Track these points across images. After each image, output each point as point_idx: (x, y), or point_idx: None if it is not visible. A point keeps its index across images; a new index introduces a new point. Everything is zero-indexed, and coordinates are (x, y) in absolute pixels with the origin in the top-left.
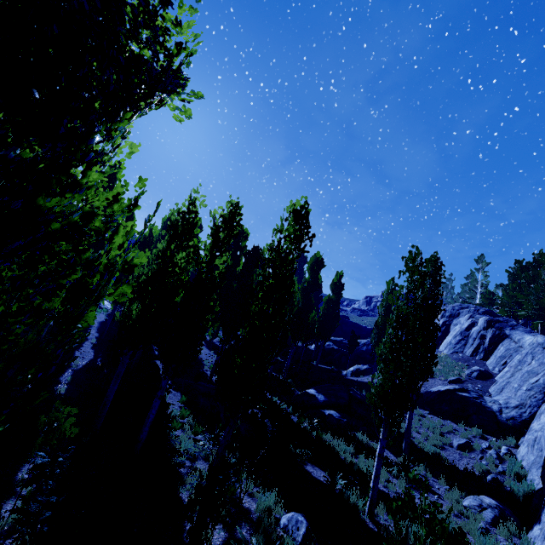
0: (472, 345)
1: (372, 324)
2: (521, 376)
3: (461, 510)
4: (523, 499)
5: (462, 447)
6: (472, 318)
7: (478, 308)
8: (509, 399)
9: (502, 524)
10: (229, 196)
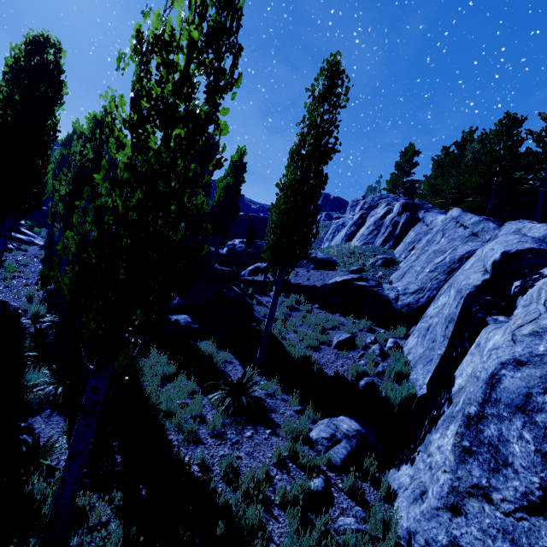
0: (383, 234)
1: None
2: (426, 257)
3: (297, 454)
4: (398, 409)
5: (342, 345)
6: (388, 206)
7: (397, 198)
8: (409, 285)
9: (359, 462)
10: None
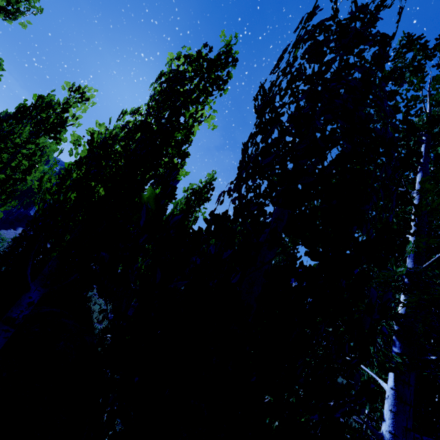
0: None
1: None
2: None
3: None
4: None
5: None
6: None
7: None
8: None
9: None
10: None
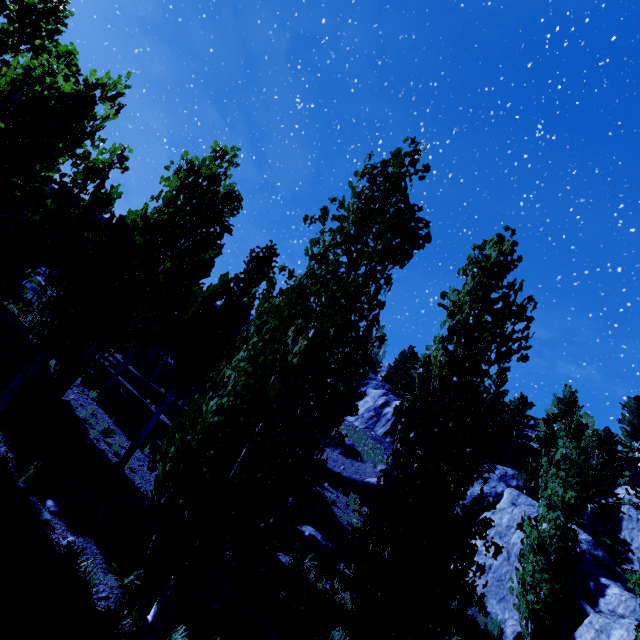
0: (384, 425)
1: None
2: None
3: None
4: None
5: None
6: (386, 397)
7: (383, 383)
8: None
9: None
10: (507, 227)
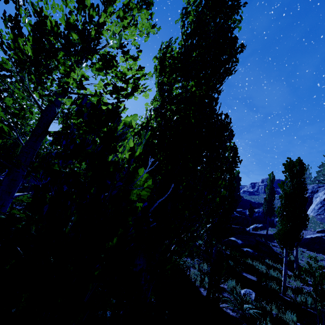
0: None
1: (258, 199)
2: None
3: None
4: None
5: None
6: None
7: None
8: None
9: None
10: None
